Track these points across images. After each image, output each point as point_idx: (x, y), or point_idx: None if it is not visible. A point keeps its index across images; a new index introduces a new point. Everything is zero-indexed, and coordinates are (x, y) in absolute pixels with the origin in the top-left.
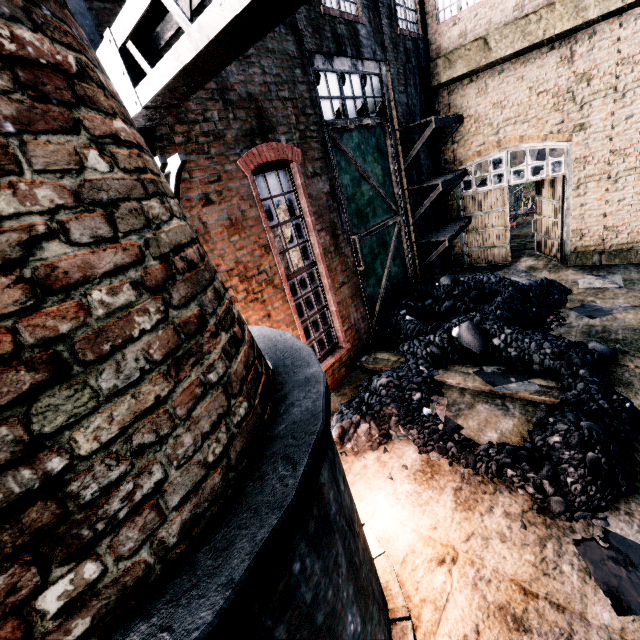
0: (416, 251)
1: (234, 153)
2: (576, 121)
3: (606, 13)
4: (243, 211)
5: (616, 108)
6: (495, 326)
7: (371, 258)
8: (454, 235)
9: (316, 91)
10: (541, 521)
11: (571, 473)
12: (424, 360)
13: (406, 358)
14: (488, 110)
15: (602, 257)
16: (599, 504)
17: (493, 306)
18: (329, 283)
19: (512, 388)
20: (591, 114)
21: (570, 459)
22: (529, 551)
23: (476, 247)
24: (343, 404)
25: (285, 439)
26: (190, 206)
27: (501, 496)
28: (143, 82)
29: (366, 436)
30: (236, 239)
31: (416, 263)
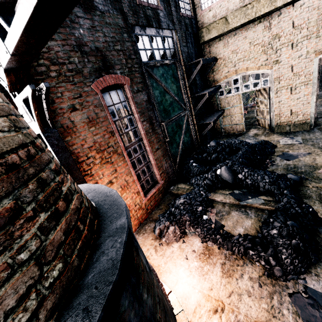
0: (197, 128)
1: (89, 81)
2: (274, 59)
3: (286, 3)
4: (96, 113)
5: (293, 52)
6: (239, 168)
7: (173, 134)
8: (216, 119)
9: (137, 46)
10: (269, 282)
11: (284, 252)
12: (203, 188)
13: (193, 187)
14: (229, 54)
15: (290, 127)
16: (300, 270)
17: (237, 157)
18: (150, 149)
19: (249, 202)
20: (281, 55)
21: (283, 244)
22: (264, 302)
23: (227, 125)
24: (160, 215)
25: (90, 289)
26: (63, 112)
27: (247, 267)
28: (7, 38)
29: (173, 233)
30: (93, 129)
31: (197, 135)
